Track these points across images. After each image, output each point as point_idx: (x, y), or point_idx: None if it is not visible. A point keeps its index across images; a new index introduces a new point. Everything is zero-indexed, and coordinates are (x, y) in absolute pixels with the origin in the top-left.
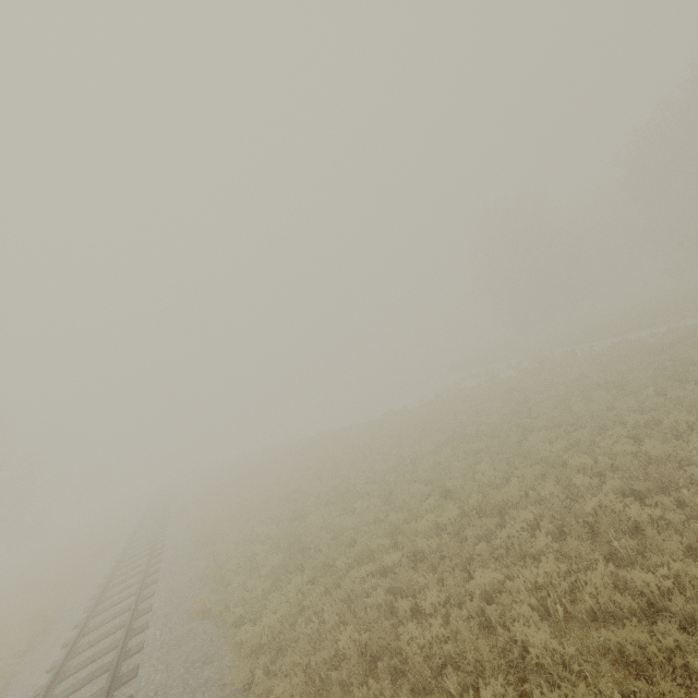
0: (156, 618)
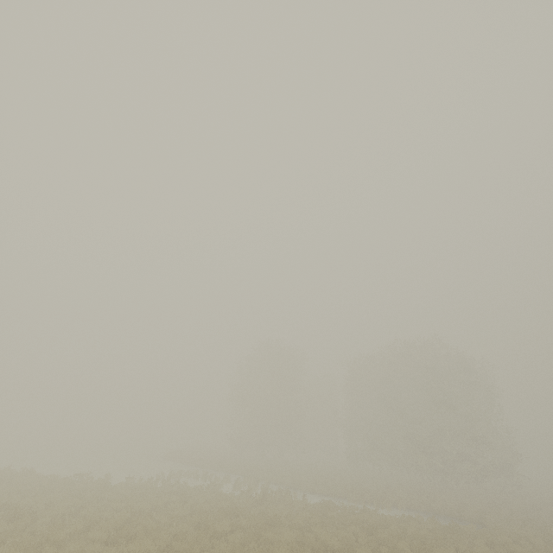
0: None
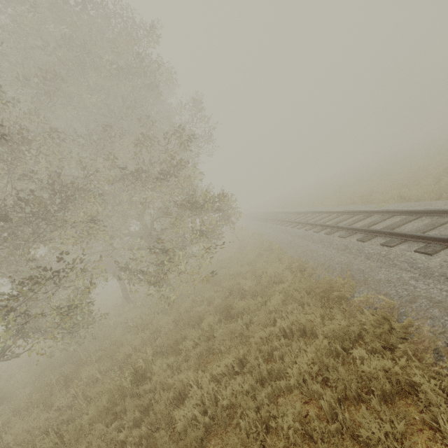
0: None
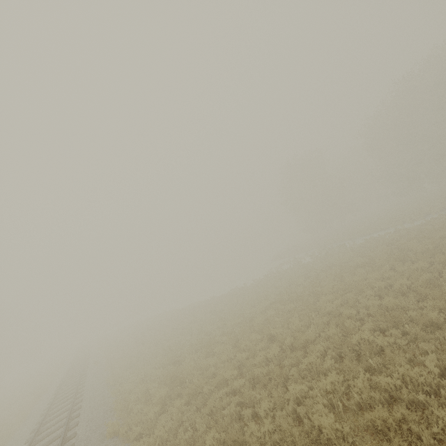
0: (80, 441)
